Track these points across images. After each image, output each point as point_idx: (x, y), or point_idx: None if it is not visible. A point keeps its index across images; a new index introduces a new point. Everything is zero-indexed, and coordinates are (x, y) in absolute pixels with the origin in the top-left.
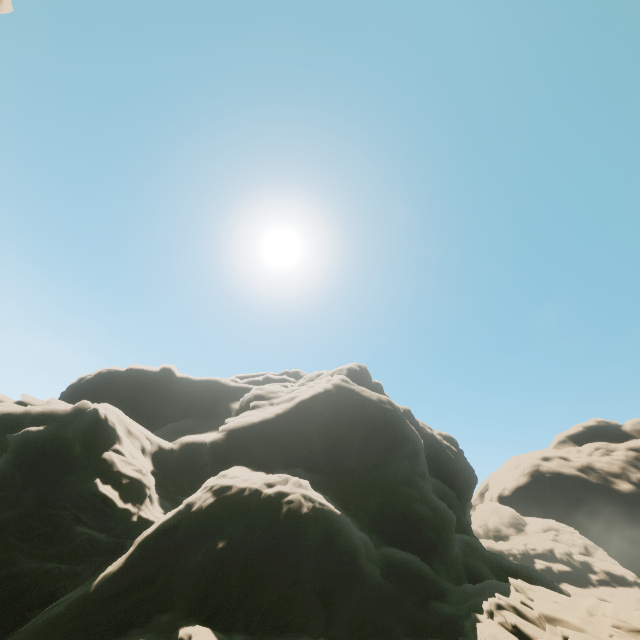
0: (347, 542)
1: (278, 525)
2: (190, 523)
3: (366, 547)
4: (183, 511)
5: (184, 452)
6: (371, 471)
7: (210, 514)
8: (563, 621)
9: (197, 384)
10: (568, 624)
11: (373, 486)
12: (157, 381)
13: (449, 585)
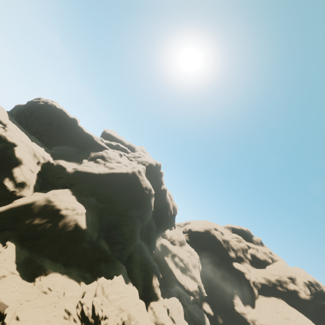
0: (83, 236)
1: (58, 225)
2: (32, 207)
3: (91, 239)
4: (33, 201)
5: (56, 168)
6: (122, 211)
7: (41, 208)
8: (109, 296)
9: (84, 134)
10: (110, 297)
11: (119, 216)
12: (69, 122)
13: (114, 259)
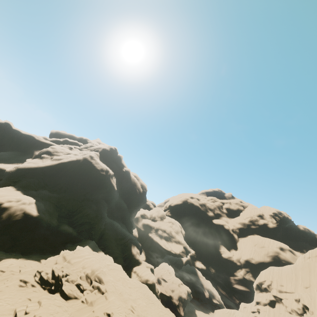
0: (37, 224)
1: (2, 217)
2: None
3: (49, 225)
4: None
5: None
6: (81, 196)
7: None
8: (72, 260)
9: (23, 135)
10: (72, 261)
11: (80, 201)
12: (2, 127)
13: (82, 239)
